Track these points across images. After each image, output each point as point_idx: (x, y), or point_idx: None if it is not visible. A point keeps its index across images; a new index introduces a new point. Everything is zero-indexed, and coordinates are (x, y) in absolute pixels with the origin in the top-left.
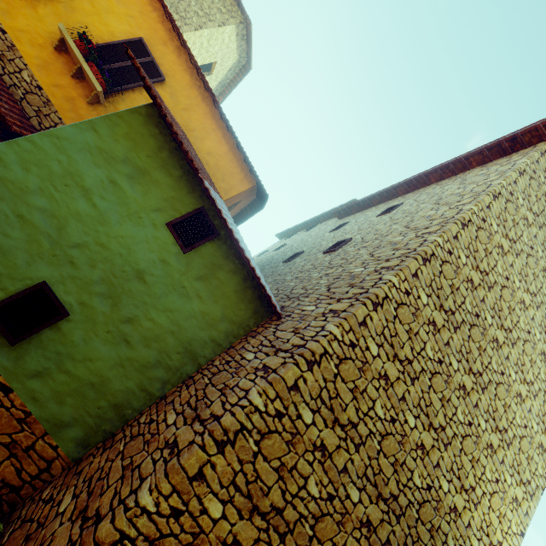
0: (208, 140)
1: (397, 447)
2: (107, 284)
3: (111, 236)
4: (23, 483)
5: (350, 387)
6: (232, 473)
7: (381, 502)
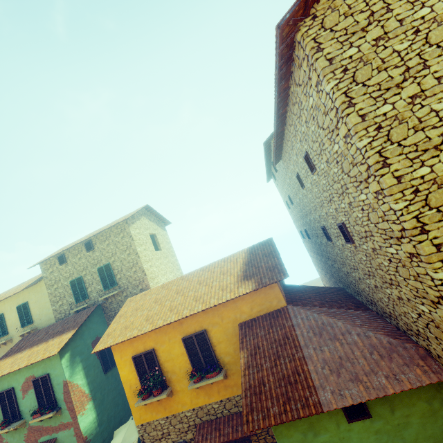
0: (241, 307)
1: None
2: None
3: None
4: None
5: None
6: None
7: None
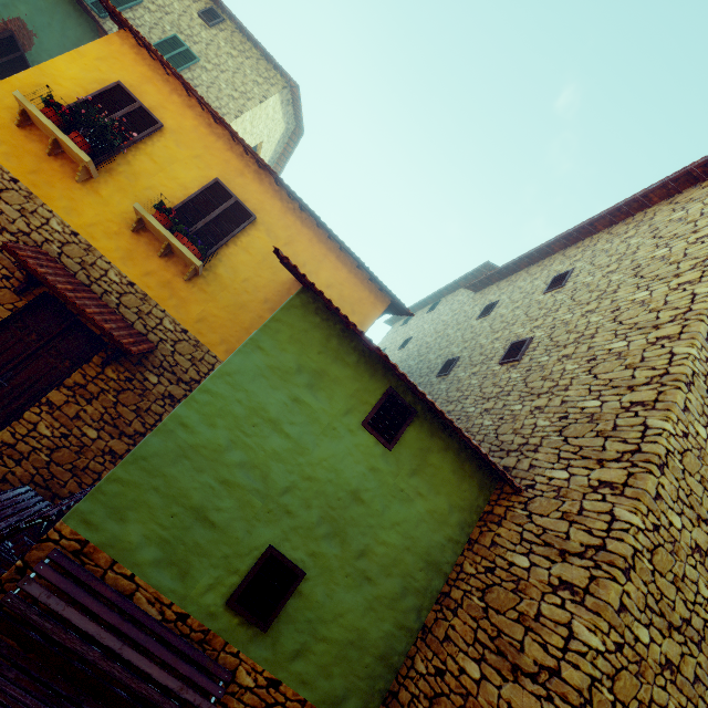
0: (323, 270)
1: None
2: (328, 521)
3: (314, 464)
4: None
5: (669, 579)
6: None
7: None
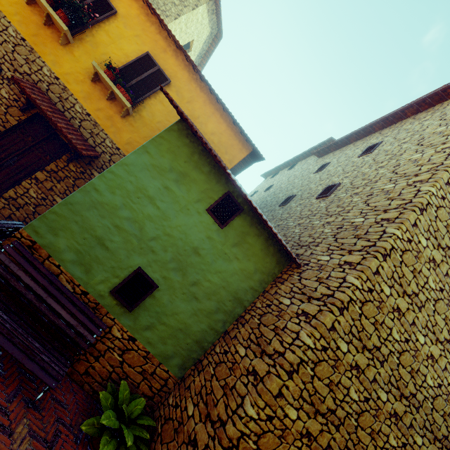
0: (210, 122)
1: (411, 359)
2: (176, 261)
3: (172, 227)
4: (154, 394)
5: (371, 322)
6: (299, 391)
7: (403, 399)
